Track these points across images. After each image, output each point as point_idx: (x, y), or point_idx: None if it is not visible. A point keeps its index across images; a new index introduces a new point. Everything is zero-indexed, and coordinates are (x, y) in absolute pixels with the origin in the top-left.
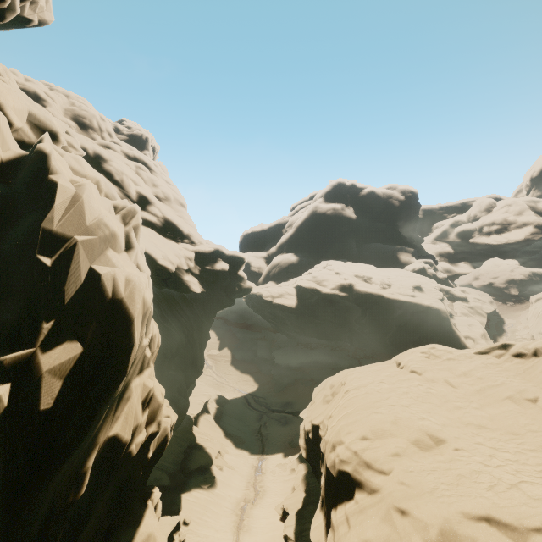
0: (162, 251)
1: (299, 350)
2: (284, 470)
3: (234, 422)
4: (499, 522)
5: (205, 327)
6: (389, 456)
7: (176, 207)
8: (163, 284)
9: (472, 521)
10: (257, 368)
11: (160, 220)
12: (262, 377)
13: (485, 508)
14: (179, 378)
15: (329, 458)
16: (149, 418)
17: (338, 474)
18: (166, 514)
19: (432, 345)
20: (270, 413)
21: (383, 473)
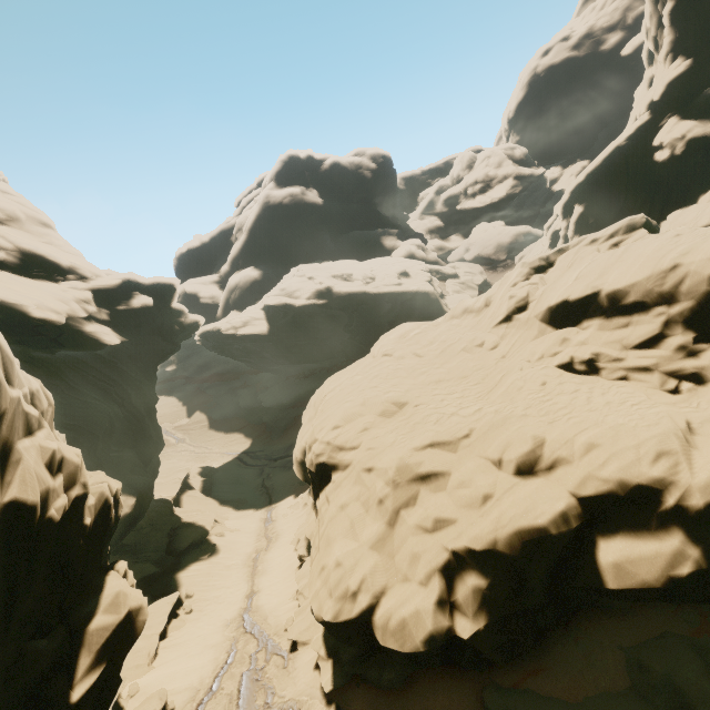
0: (32, 299)
1: (290, 384)
2: (297, 508)
3: (229, 487)
4: (440, 443)
5: (146, 387)
6: (358, 434)
7: (35, 230)
8: (55, 346)
9: (420, 451)
10: (245, 422)
11: (12, 254)
12: (255, 429)
13: (430, 438)
14: (128, 457)
15: (307, 460)
16: (67, 483)
17: (316, 468)
18: (161, 598)
19: (402, 325)
20: (273, 463)
21: (354, 449)
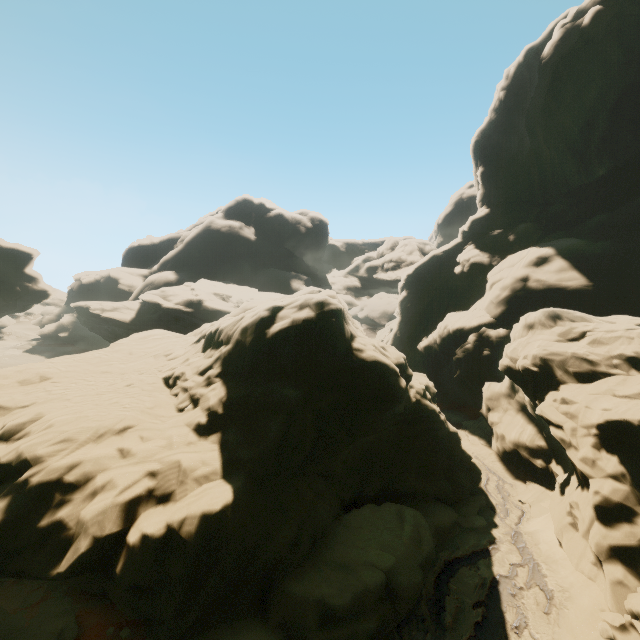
0: None
1: None
2: None
3: None
4: (2, 407)
5: None
6: None
7: None
8: None
9: None
10: None
11: None
12: None
13: (1, 401)
14: None
15: None
16: None
17: None
18: None
19: (154, 330)
20: None
21: None
